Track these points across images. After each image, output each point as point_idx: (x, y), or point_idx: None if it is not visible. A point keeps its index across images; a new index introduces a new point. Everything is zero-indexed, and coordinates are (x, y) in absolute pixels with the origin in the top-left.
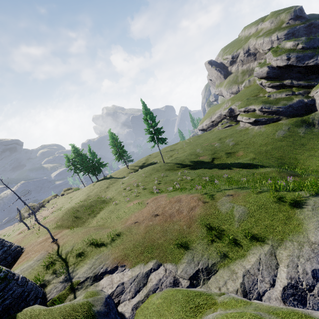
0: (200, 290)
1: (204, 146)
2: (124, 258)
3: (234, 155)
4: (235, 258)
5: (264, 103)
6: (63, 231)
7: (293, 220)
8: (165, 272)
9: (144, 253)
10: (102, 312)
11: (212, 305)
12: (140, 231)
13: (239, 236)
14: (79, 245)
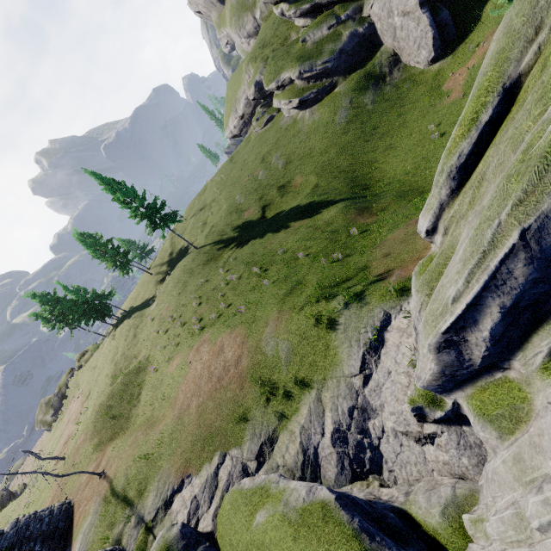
0: (257, 483)
1: (244, 184)
2: (187, 466)
3: (290, 187)
4: (291, 415)
5: (301, 62)
6: (106, 450)
7: (331, 350)
8: (233, 462)
9: (205, 448)
10: (180, 548)
11: (265, 500)
12: (193, 417)
13: (290, 385)
14: (133, 469)
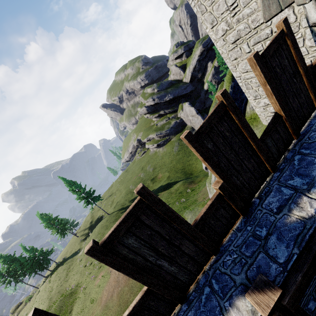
0: None
1: (134, 180)
2: None
3: (157, 179)
4: None
5: (156, 131)
6: None
7: None
8: None
9: None
10: None
11: None
12: (115, 301)
13: None
14: None
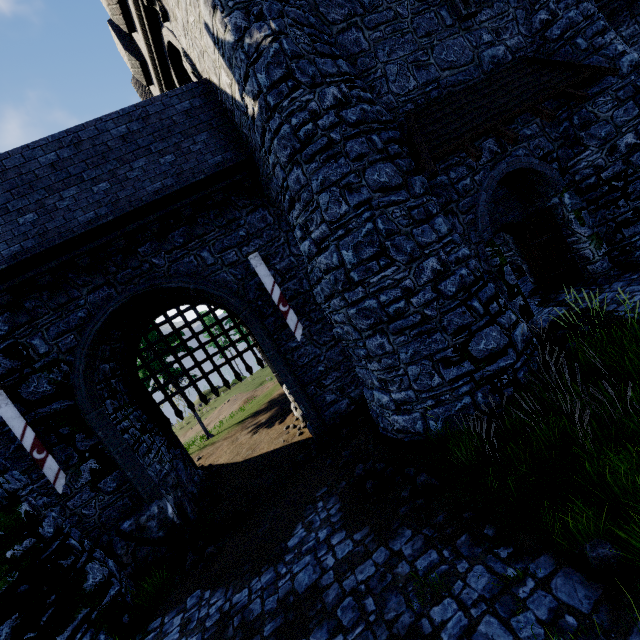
0: None
1: None
2: None
3: None
4: None
5: None
6: None
7: None
8: None
9: None
10: None
11: None
12: None
13: None
14: None
